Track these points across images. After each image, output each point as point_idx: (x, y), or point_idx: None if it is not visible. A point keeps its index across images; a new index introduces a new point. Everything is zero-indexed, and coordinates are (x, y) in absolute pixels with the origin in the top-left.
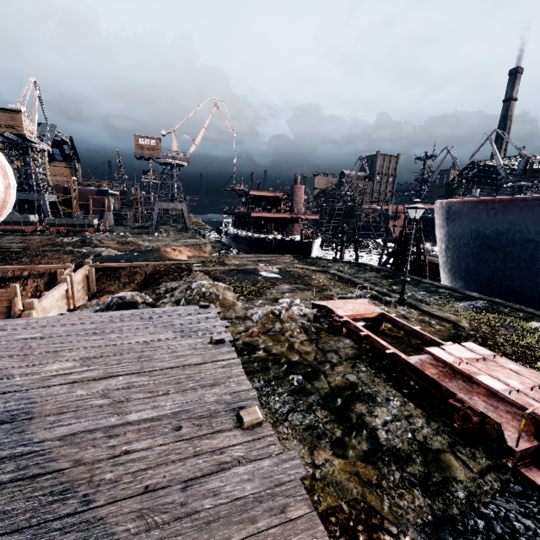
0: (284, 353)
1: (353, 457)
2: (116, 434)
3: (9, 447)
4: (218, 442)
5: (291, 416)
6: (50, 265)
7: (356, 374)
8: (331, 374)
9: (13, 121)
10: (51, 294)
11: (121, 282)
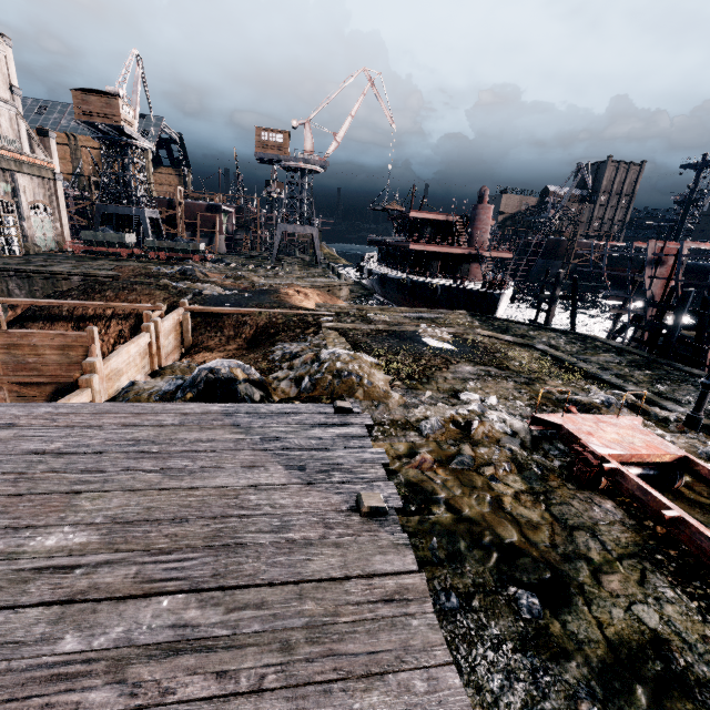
0: (487, 519)
1: None
2: None
3: None
4: None
5: None
6: (135, 304)
7: (656, 606)
8: (597, 596)
9: (108, 109)
10: (125, 350)
11: (225, 334)
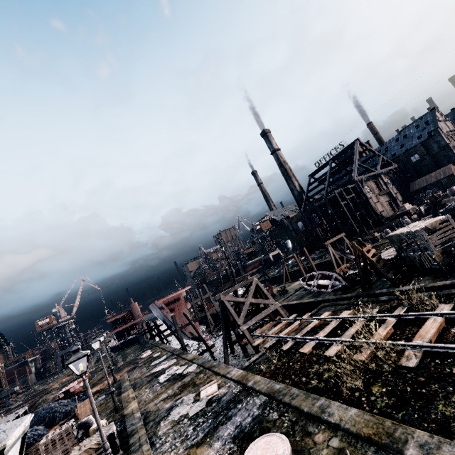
0: None
1: None
2: None
3: None
4: None
5: None
6: None
7: None
8: None
9: None
10: None
11: None
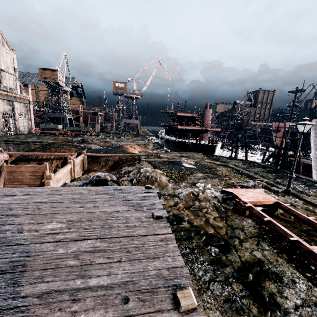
0: (202, 226)
1: None
2: (78, 299)
3: (3, 298)
4: None
5: (212, 285)
6: (64, 153)
7: (261, 251)
8: (240, 249)
9: (53, 76)
10: (62, 171)
11: (101, 165)
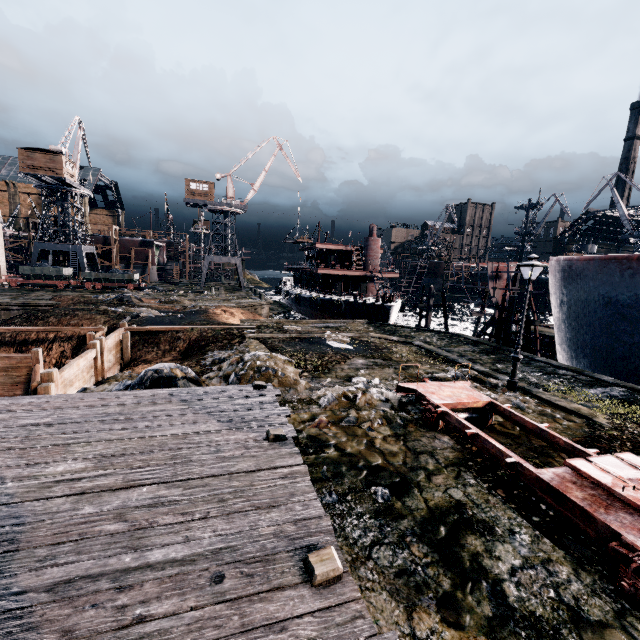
0: (362, 453)
1: (473, 628)
2: (129, 586)
3: None
4: (276, 608)
5: (376, 551)
6: (79, 327)
7: (462, 488)
8: (427, 487)
9: (52, 164)
10: (76, 363)
11: (161, 349)
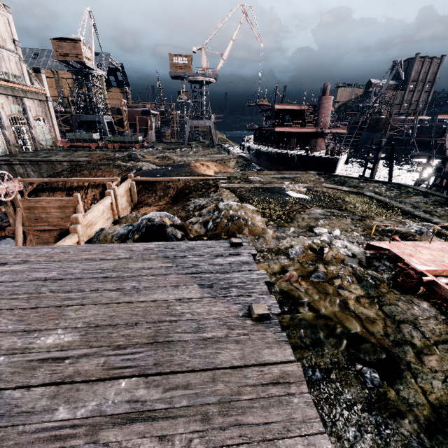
0: (338, 316)
1: None
2: None
3: None
4: None
5: None
6: (101, 178)
7: None
8: (421, 371)
9: (75, 50)
10: (96, 208)
11: (157, 195)
